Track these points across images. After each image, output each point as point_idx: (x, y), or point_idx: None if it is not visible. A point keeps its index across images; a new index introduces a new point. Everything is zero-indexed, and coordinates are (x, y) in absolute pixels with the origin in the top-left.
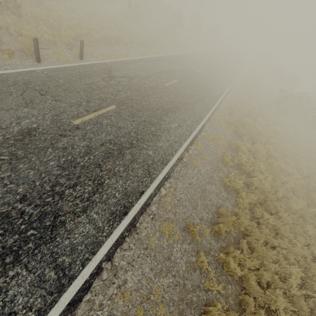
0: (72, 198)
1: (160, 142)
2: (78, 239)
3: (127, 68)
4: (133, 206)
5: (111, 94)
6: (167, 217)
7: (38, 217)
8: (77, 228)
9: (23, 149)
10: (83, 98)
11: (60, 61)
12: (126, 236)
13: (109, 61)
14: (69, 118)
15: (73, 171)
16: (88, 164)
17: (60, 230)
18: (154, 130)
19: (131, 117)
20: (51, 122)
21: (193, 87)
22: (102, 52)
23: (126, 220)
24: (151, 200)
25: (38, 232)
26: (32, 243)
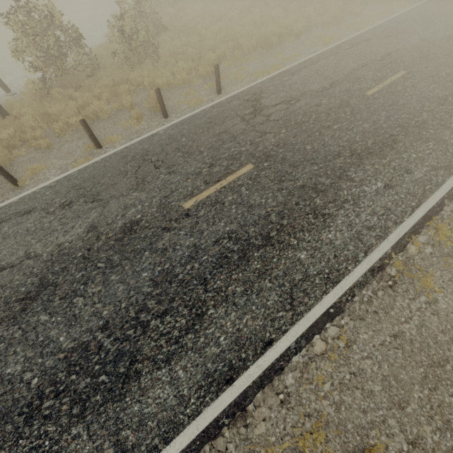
0: (157, 334)
1: (330, 230)
2: (150, 407)
3: (289, 84)
4: (245, 369)
5: (250, 143)
6: (317, 408)
7: (114, 356)
8: (153, 389)
9: (120, 253)
10: (205, 162)
11: (191, 107)
12: (224, 424)
13: (260, 82)
14: (180, 200)
15: (167, 288)
16: (189, 278)
17: (133, 384)
18: (321, 203)
19: (277, 183)
20: (157, 208)
21: (450, 76)
22: (254, 67)
23: (227, 394)
24: (287, 360)
25: (109, 380)
26: (100, 394)
